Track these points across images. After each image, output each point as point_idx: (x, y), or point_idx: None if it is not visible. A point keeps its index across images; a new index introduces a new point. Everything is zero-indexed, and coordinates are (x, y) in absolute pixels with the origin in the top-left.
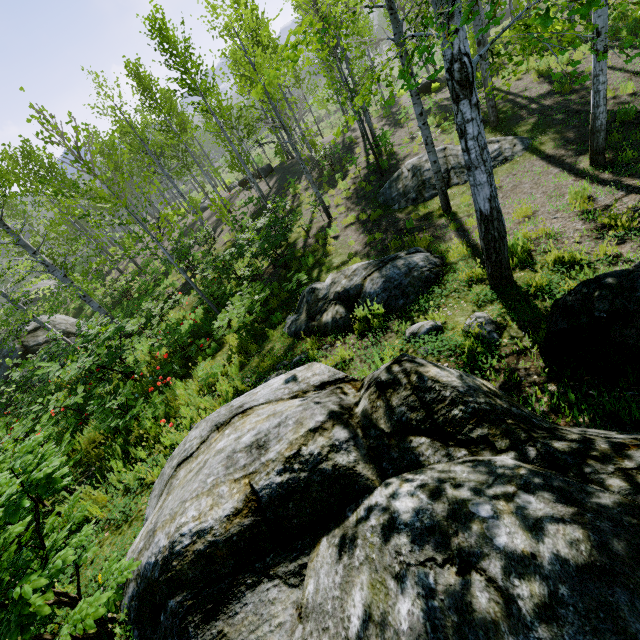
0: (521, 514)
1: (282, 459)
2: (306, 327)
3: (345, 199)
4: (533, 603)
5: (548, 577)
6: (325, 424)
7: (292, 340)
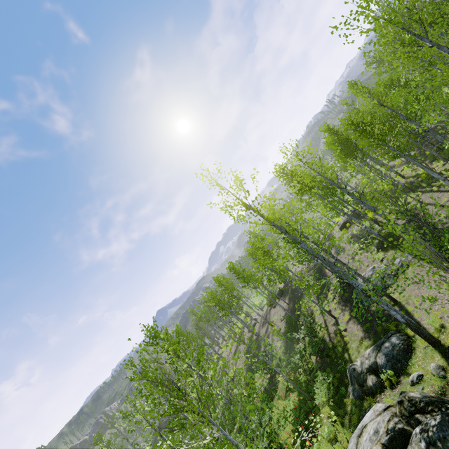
0: (434, 419)
1: (384, 432)
2: (361, 391)
3: (337, 303)
4: (435, 429)
5: (436, 425)
6: (390, 418)
7: (358, 401)
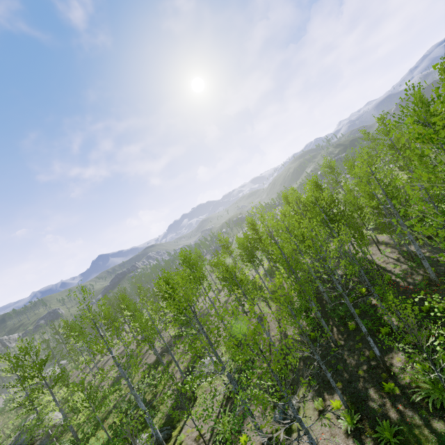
0: None
1: None
2: None
3: (184, 367)
4: None
5: None
6: None
7: None
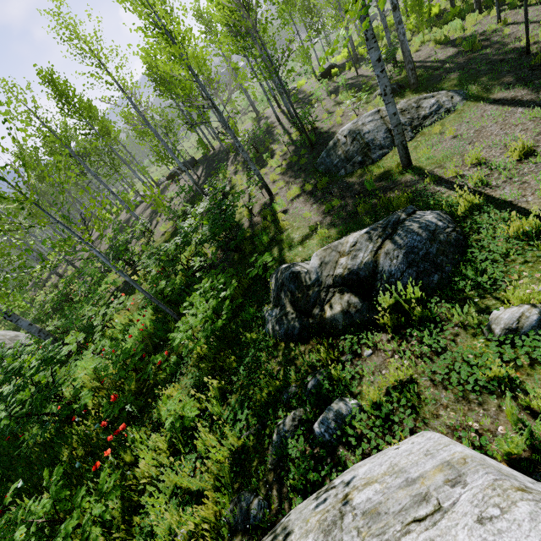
0: None
1: None
2: (301, 326)
3: (280, 174)
4: None
5: None
6: None
7: (285, 346)
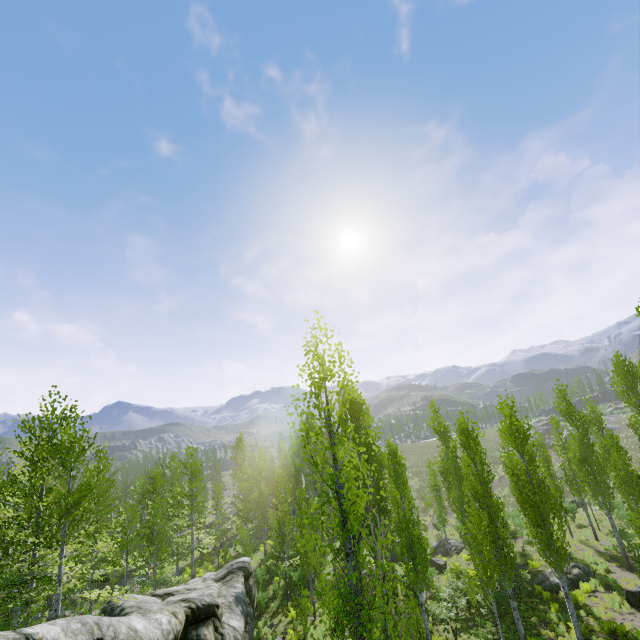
0: None
1: None
2: None
3: None
4: None
5: None
6: None
7: None
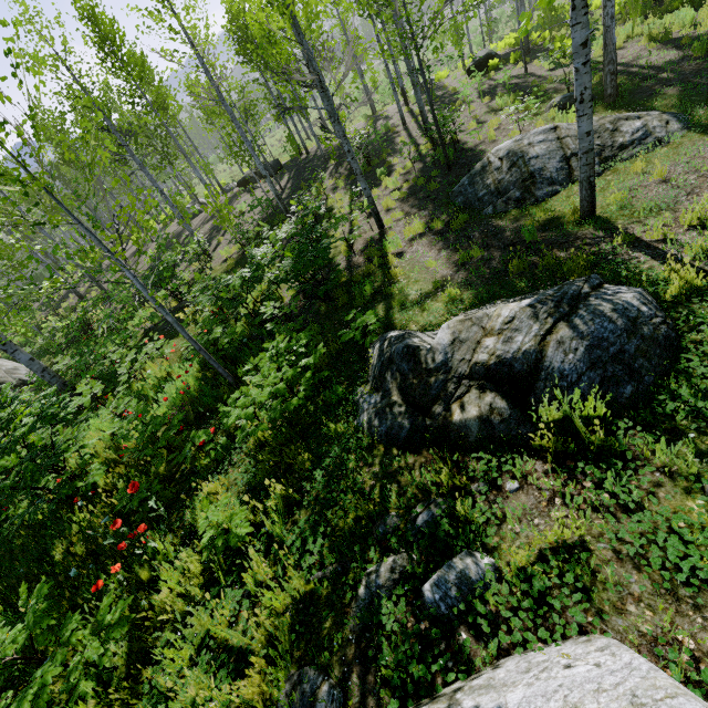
0: None
1: None
2: (412, 427)
3: (398, 201)
4: None
5: None
6: None
7: (384, 452)
